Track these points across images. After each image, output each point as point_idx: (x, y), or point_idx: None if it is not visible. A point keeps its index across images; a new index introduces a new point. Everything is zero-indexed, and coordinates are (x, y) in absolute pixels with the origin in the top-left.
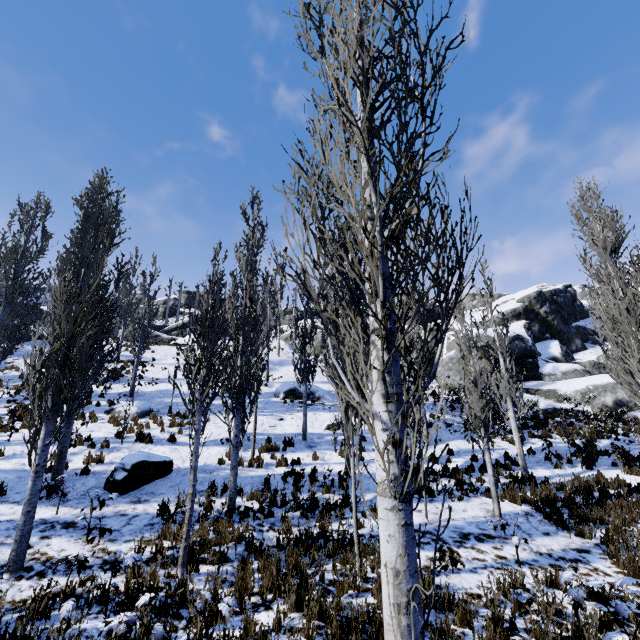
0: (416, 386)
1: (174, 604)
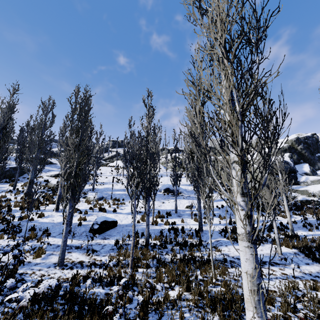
0: (259, 189)
1: (130, 284)
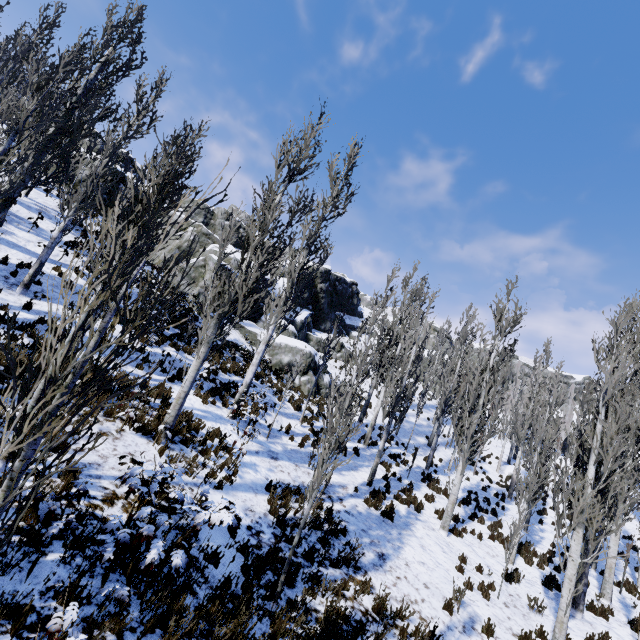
0: None
1: None
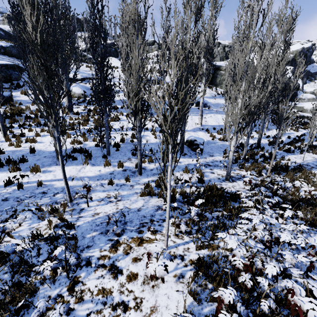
0: None
1: None
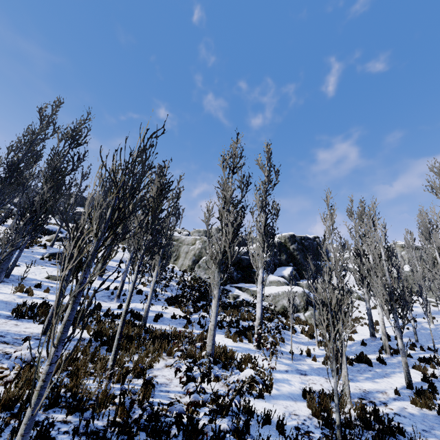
0: None
1: None
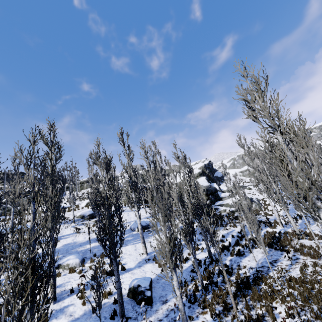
0: None
1: None
